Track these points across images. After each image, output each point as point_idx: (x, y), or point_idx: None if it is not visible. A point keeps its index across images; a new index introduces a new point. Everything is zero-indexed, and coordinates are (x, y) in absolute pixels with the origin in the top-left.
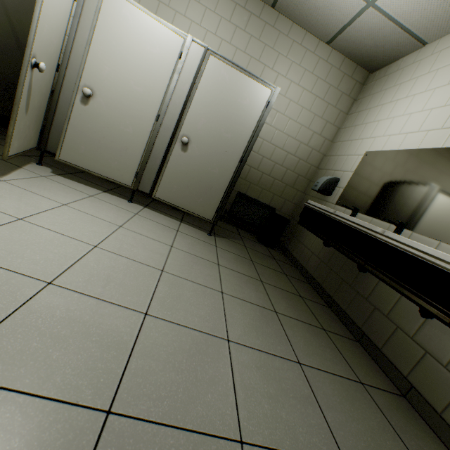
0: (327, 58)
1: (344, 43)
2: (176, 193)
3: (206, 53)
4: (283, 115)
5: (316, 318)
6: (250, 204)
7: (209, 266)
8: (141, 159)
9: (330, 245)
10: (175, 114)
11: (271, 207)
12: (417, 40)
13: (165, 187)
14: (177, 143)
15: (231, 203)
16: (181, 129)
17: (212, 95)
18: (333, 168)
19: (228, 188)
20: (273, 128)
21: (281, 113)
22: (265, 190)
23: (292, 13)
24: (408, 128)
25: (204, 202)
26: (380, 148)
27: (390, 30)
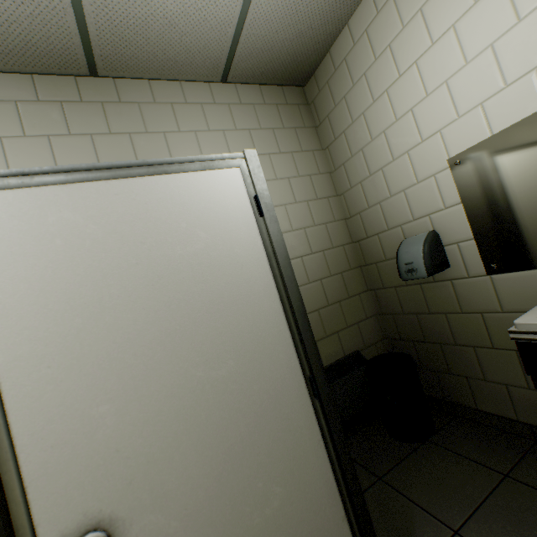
0: (237, 99)
1: (249, 61)
2: None
3: None
4: None
5: None
6: None
7: None
8: None
9: None
10: None
11: (352, 355)
12: None
13: None
14: None
15: None
16: (31, 533)
17: (74, 308)
18: (391, 224)
19: (343, 494)
20: None
21: None
22: (321, 340)
23: (134, 62)
24: (522, 62)
25: None
26: (482, 134)
27: None
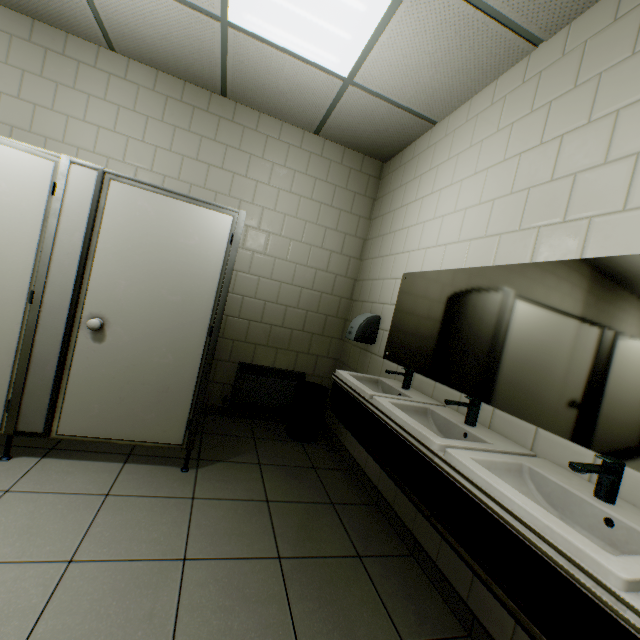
0: (321, 151)
1: (337, 131)
2: (102, 416)
3: (103, 178)
4: (279, 237)
5: (387, 611)
6: (263, 379)
7: (159, 578)
8: (12, 374)
9: (377, 462)
10: (66, 284)
11: (298, 373)
12: (423, 119)
13: (76, 411)
14: (82, 331)
15: (232, 383)
16: (83, 305)
17: (131, 241)
18: (370, 299)
19: (198, 381)
20: (270, 257)
21: (276, 234)
22: (282, 350)
23: (252, 101)
24: (445, 237)
25: (160, 418)
26: (419, 268)
27: (386, 111)
